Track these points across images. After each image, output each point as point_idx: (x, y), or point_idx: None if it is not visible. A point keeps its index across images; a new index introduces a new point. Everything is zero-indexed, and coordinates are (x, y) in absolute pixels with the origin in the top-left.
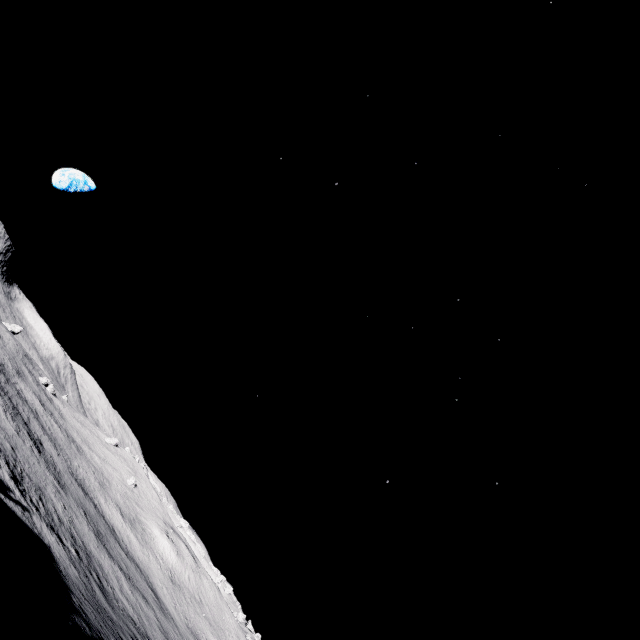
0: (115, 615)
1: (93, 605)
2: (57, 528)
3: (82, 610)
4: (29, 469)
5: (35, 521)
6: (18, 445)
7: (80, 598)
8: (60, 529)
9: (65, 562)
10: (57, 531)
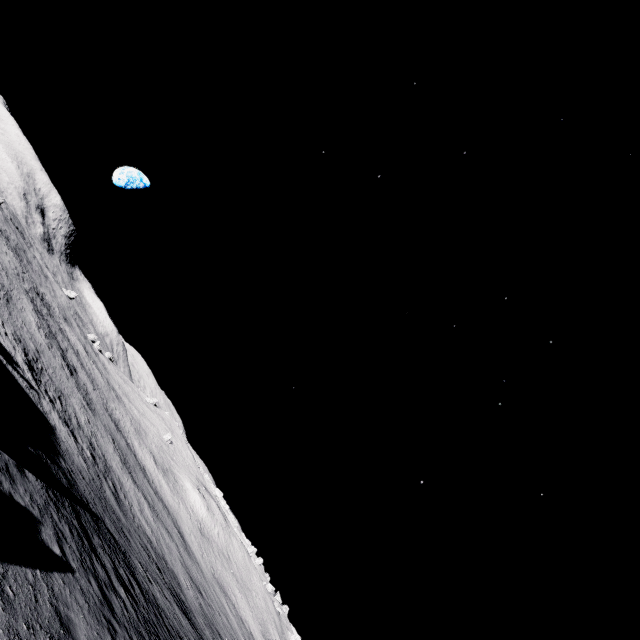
0: (125, 520)
1: (95, 492)
2: (73, 428)
3: (70, 474)
4: (53, 374)
5: (43, 403)
6: (46, 353)
7: (75, 472)
8: (77, 431)
9: (72, 450)
10: (72, 429)
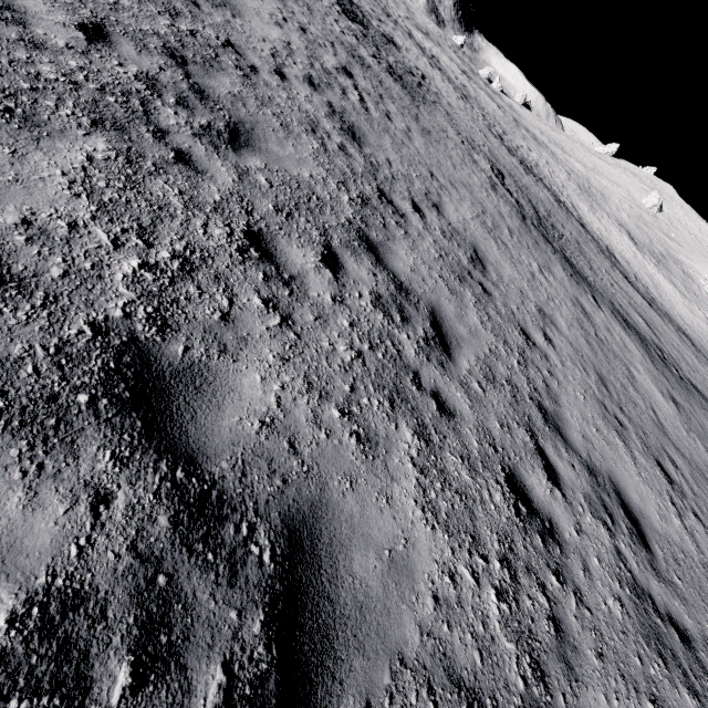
0: None
1: None
2: None
3: None
4: None
5: None
6: None
7: None
8: None
9: None
10: None
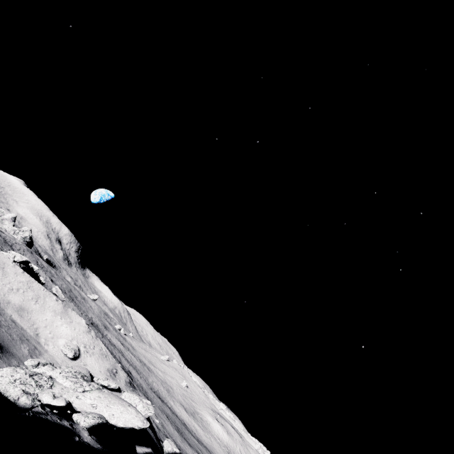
0: None
1: None
2: (158, 434)
3: None
4: None
5: None
6: None
7: None
8: (160, 435)
9: None
10: (159, 437)
